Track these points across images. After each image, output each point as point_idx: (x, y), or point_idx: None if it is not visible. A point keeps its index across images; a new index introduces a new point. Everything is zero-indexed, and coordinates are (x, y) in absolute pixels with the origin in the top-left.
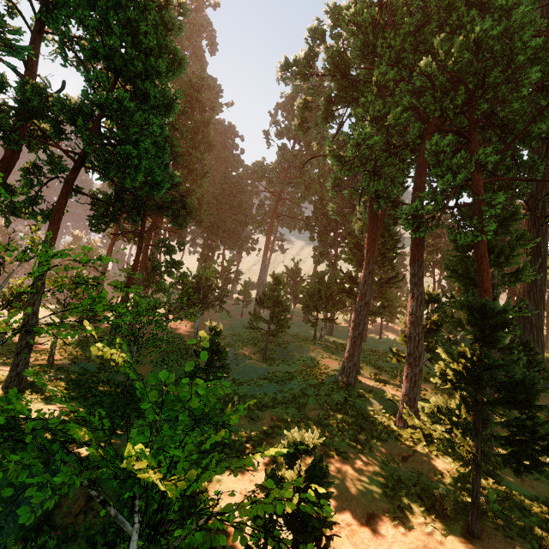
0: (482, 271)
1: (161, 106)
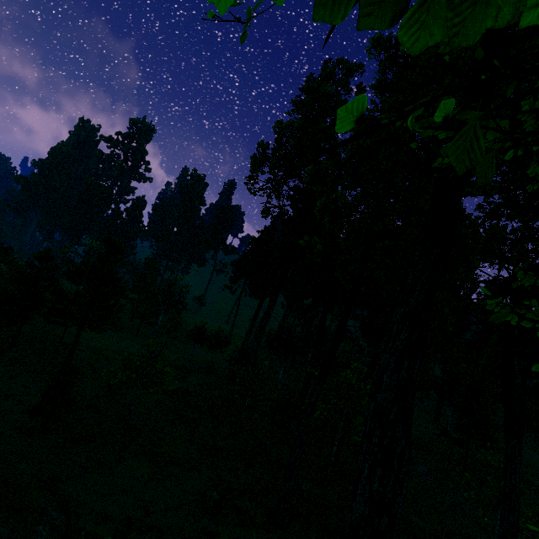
0: None
1: None
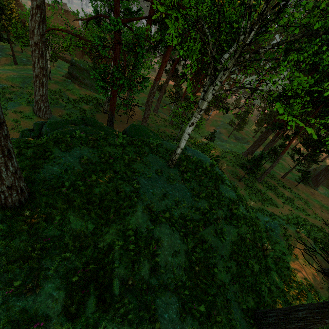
0: (286, 147)
1: None
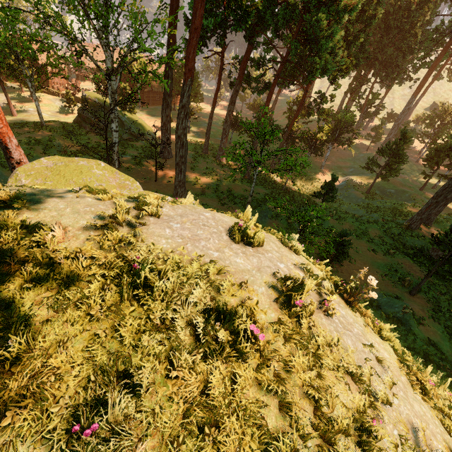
0: None
1: (346, 7)
